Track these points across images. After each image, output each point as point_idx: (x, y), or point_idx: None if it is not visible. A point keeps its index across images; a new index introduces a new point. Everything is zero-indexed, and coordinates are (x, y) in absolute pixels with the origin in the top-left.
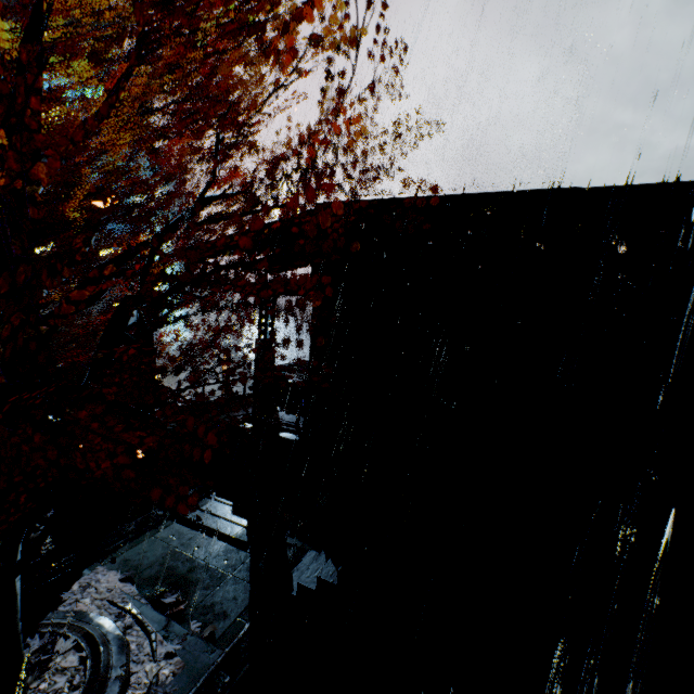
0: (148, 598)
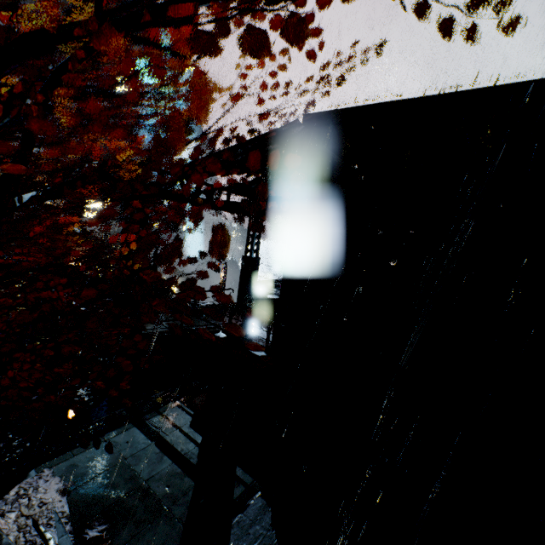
0: (74, 523)
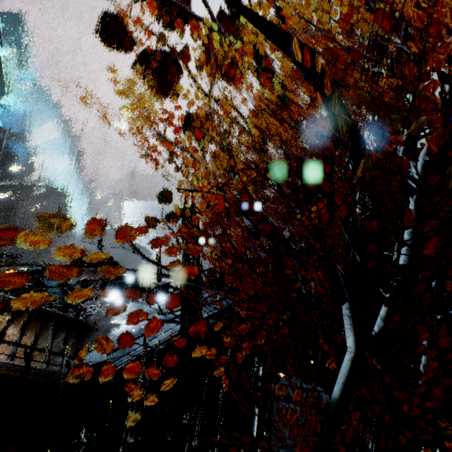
0: None
